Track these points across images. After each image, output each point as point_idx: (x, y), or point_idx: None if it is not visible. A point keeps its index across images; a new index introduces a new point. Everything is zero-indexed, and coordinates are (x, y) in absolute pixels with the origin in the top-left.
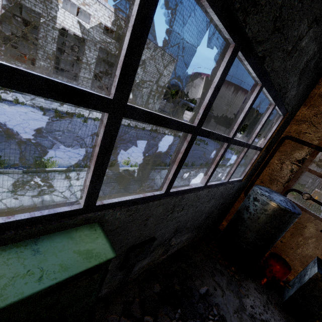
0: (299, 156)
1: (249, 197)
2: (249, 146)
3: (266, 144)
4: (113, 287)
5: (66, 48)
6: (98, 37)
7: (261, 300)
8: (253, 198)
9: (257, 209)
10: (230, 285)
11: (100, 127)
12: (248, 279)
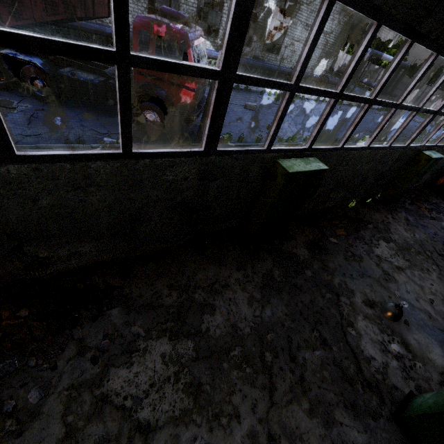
0: None
1: None
2: None
3: None
4: None
5: None
6: None
7: None
8: None
9: None
10: None
11: None
12: None
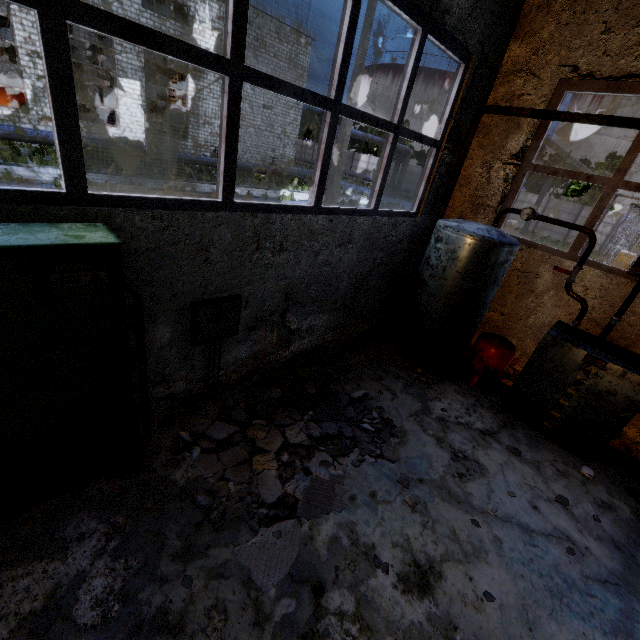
0: (516, 146)
1: (430, 242)
2: (397, 129)
3: (446, 133)
4: (196, 383)
5: (86, 67)
6: (136, 19)
7: (464, 403)
8: (435, 239)
9: (441, 255)
10: (410, 388)
11: (40, 43)
12: (445, 382)
